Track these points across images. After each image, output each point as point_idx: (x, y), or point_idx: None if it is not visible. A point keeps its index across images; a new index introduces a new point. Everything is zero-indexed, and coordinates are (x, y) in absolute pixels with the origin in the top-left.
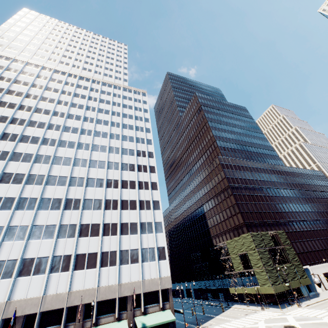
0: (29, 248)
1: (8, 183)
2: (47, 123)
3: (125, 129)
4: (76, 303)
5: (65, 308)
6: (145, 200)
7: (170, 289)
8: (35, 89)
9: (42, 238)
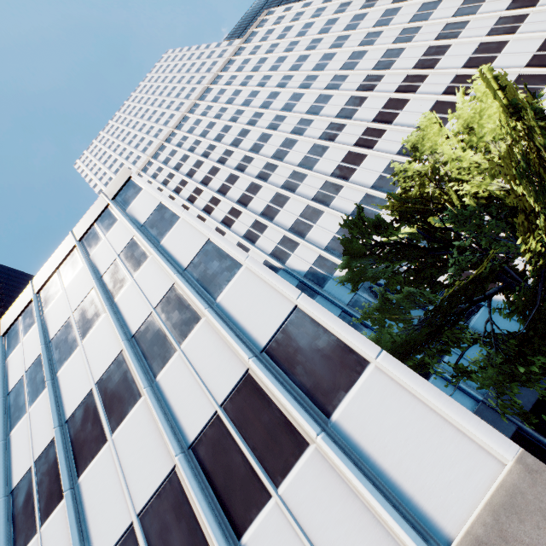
0: None
1: (354, 170)
2: (263, 132)
3: (332, 30)
4: None
5: None
6: None
7: None
8: (198, 148)
9: None
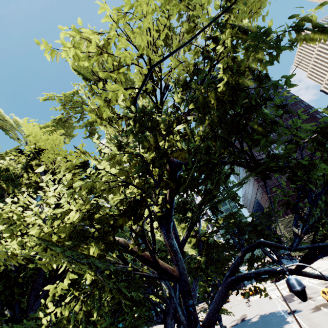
0: None
1: None
2: None
3: None
4: None
5: None
6: None
7: None
8: None
9: None
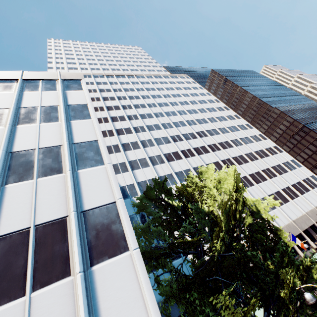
0: None
1: (174, 160)
2: (151, 113)
3: (203, 104)
4: (304, 227)
5: (302, 232)
6: (267, 148)
7: None
8: (118, 92)
9: None
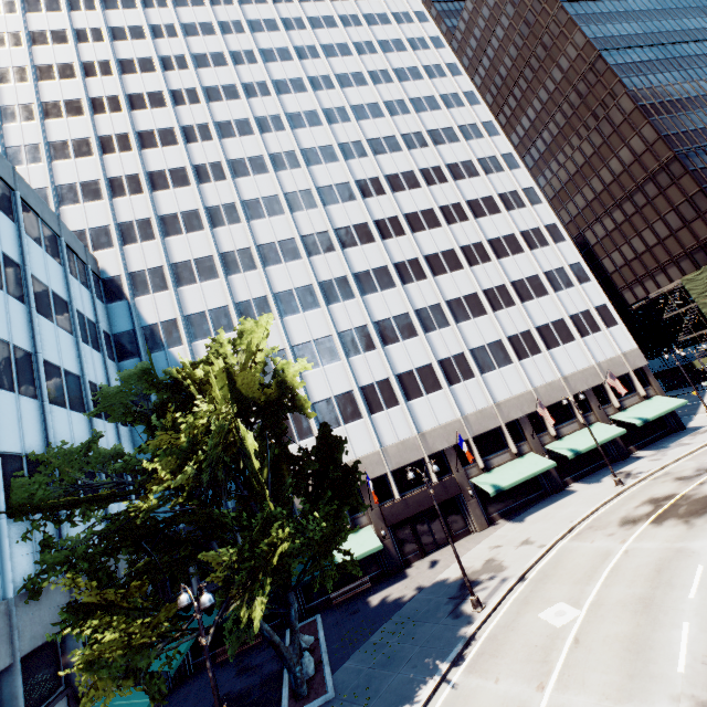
0: (393, 359)
1: (280, 263)
2: (250, 118)
3: (407, 83)
4: (514, 416)
5: (504, 425)
6: (529, 229)
7: (646, 368)
8: (166, 41)
9: (400, 338)
